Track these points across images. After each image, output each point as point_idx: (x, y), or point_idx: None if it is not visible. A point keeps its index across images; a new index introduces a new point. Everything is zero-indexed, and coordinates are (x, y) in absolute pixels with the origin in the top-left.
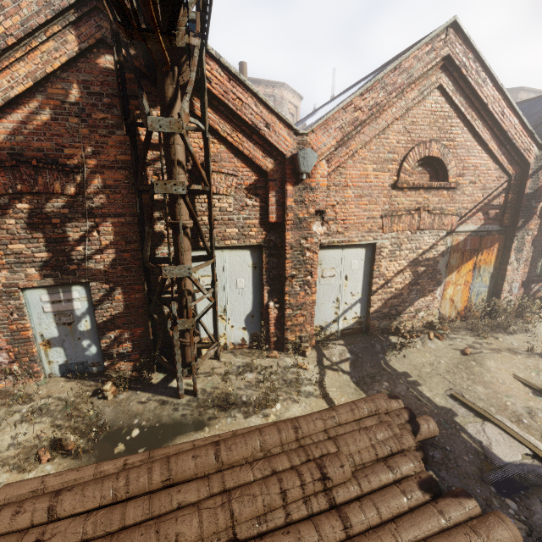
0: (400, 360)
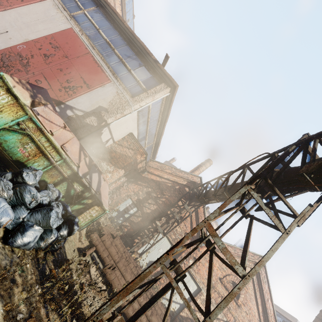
0: None
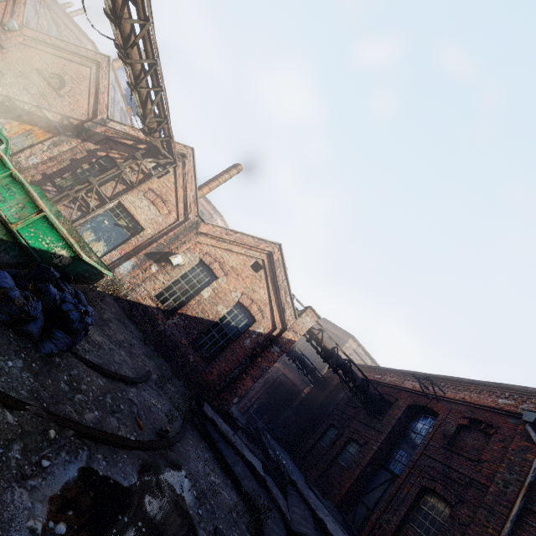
0: None
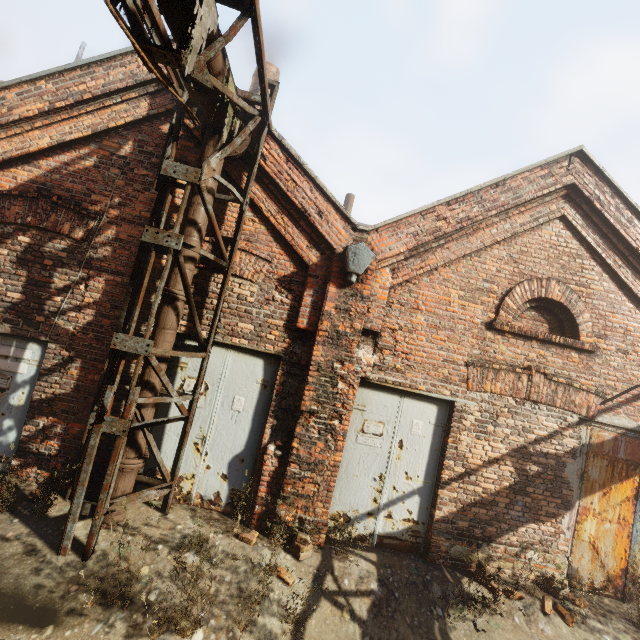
0: (473, 635)
